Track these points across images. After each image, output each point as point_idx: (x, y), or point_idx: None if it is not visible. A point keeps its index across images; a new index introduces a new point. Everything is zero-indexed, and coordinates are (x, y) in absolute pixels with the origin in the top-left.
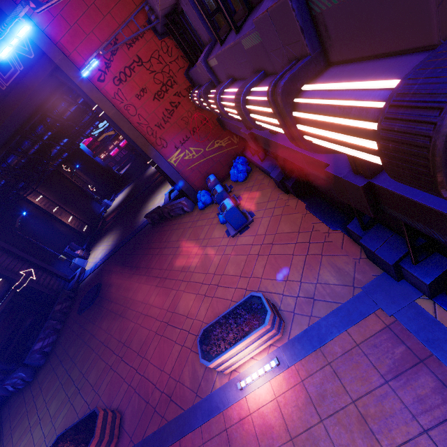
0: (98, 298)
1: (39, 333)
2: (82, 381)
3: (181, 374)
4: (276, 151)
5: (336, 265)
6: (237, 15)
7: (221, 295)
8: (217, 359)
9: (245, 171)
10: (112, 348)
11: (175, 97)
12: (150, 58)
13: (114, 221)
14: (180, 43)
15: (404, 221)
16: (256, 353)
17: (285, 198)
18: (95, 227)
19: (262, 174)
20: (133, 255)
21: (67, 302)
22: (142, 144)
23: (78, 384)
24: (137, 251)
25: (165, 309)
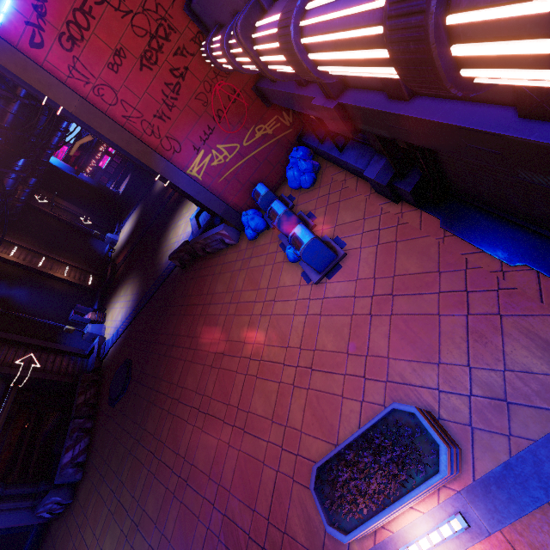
0: (132, 383)
1: (66, 433)
2: (137, 512)
3: (286, 520)
4: (407, 135)
5: (538, 334)
6: None
7: (321, 387)
8: (359, 532)
9: (311, 170)
10: (169, 465)
11: (177, 58)
12: None
13: (127, 263)
14: None
15: None
16: (417, 501)
17: (395, 211)
18: (103, 275)
19: (340, 172)
20: (166, 316)
21: (91, 388)
22: (140, 152)
23: (134, 516)
24: (170, 310)
25: (235, 406)
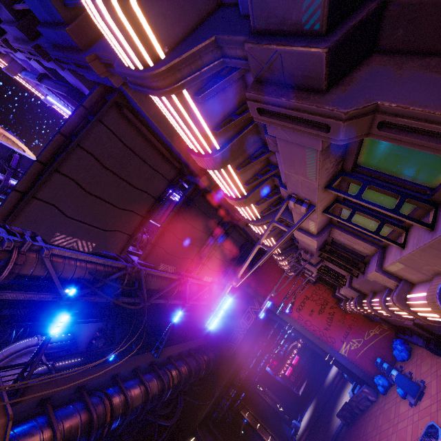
0: None
1: None
2: None
3: None
4: (396, 323)
5: None
6: (343, 279)
7: None
8: None
9: (405, 349)
10: None
11: (330, 309)
12: (311, 294)
13: (307, 440)
14: (324, 283)
15: (438, 334)
16: None
17: (440, 360)
18: None
19: (420, 349)
20: None
21: None
22: (319, 343)
23: None
24: None
25: None
